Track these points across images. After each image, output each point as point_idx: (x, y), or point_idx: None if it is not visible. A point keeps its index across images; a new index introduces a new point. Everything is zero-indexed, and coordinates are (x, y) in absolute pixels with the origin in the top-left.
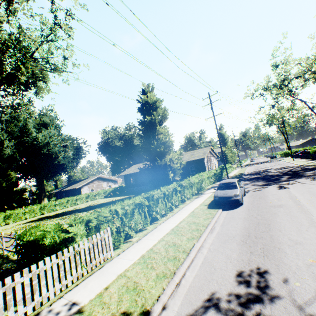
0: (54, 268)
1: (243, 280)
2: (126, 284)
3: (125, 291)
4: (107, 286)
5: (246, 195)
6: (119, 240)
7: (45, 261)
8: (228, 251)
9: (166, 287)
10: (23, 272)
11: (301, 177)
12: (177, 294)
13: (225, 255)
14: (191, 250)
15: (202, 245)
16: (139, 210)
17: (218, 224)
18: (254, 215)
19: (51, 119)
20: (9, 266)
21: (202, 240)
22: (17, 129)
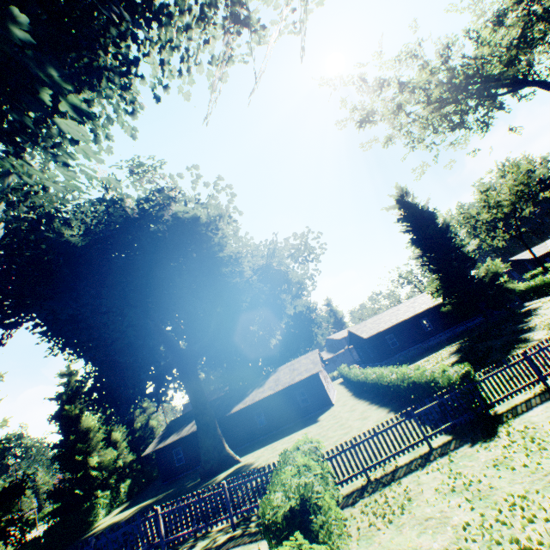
0: None
1: None
2: None
3: None
4: None
5: None
6: None
7: None
8: None
9: None
10: None
11: None
12: None
13: None
14: None
15: None
16: None
17: None
18: None
19: None
20: None
21: None
22: None
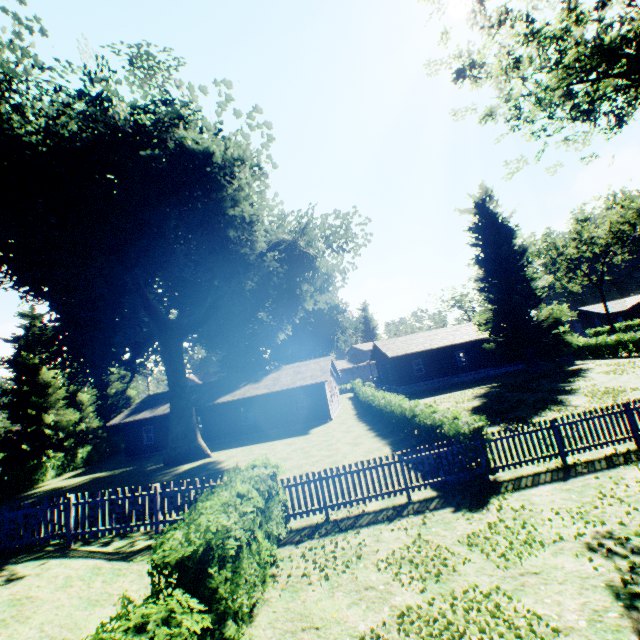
0: None
1: None
2: None
3: None
4: None
5: None
6: None
7: None
8: None
9: None
10: None
11: None
12: None
13: None
14: None
15: None
16: None
17: None
18: None
19: None
20: None
21: None
22: None
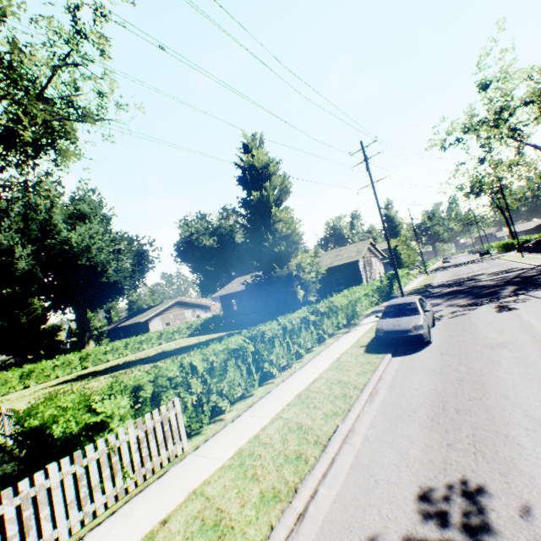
0: (67, 484)
1: (434, 508)
2: (201, 513)
3: (198, 529)
4: (166, 517)
5: (437, 326)
6: (200, 419)
7: (48, 471)
8: (402, 440)
9: (277, 522)
10: (3, 496)
11: (540, 287)
12: (298, 539)
13: (397, 449)
14: (331, 440)
15: (353, 427)
16: (238, 360)
17: (385, 385)
18: (453, 365)
19: (92, 206)
20: (10, 468)
21: (352, 417)
22: (36, 225)
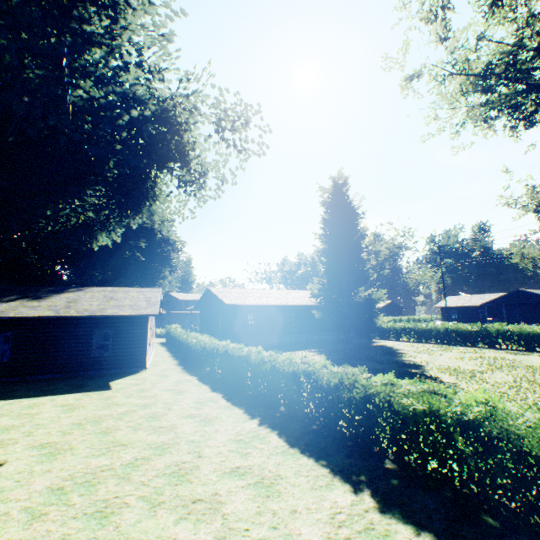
0: None
1: None
2: None
3: None
4: None
5: None
6: None
7: None
8: None
9: None
10: None
11: None
12: None
13: None
14: None
15: None
16: None
17: None
18: None
19: None
20: None
21: None
22: None
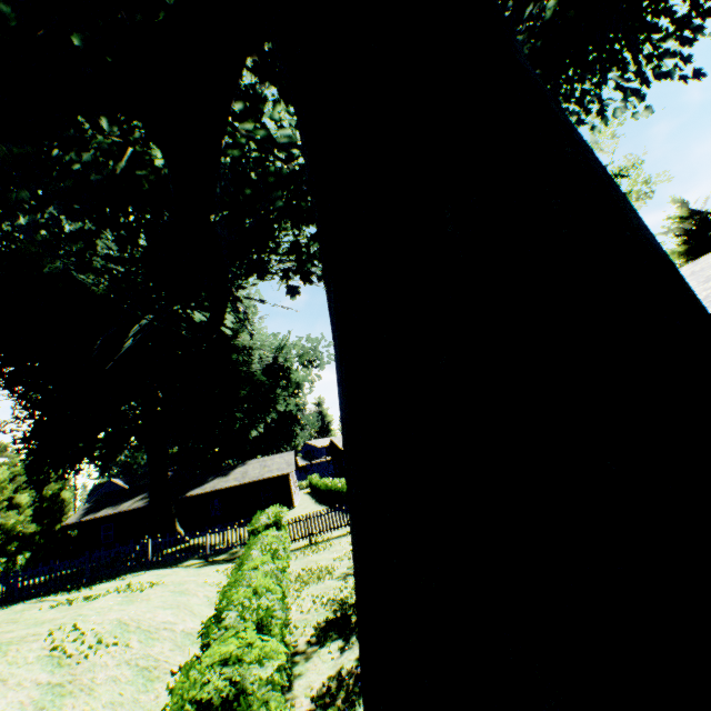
0: None
1: None
2: None
3: None
4: None
5: None
6: None
7: None
8: None
9: None
10: None
11: None
12: None
13: None
14: None
15: None
16: None
17: None
18: None
19: None
20: None
21: None
22: None
